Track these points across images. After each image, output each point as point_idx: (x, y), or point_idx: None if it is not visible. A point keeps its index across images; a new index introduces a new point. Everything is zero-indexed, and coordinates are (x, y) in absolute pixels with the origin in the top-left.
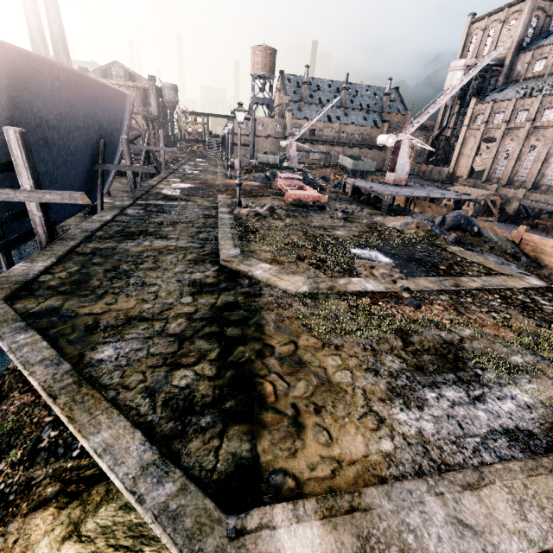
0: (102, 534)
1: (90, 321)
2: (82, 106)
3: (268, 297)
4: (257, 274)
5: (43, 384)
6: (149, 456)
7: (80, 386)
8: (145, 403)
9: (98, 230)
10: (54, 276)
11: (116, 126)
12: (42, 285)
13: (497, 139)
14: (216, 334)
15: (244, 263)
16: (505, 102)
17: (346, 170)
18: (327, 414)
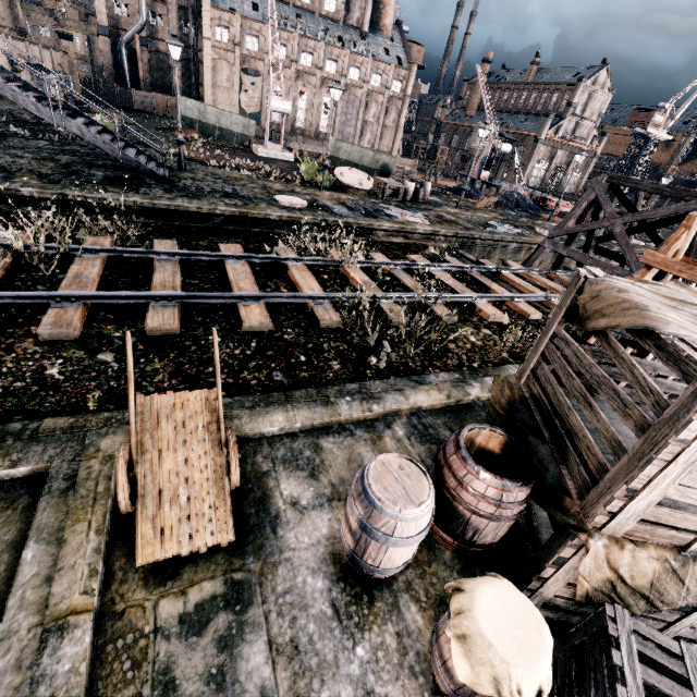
0: None
1: None
2: None
3: None
4: None
5: None
6: None
7: None
8: None
9: None
10: None
11: None
12: None
13: (264, 75)
14: None
15: None
16: (257, 23)
17: (219, 135)
18: None
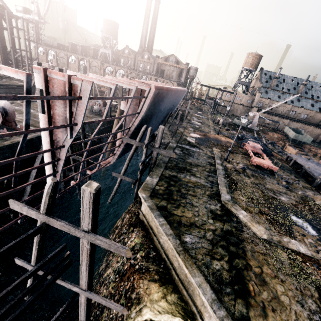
0: (173, 304)
1: (178, 219)
2: (172, 101)
3: (246, 234)
4: (240, 217)
5: (174, 246)
6: (214, 296)
7: (185, 253)
8: (205, 270)
9: (168, 162)
10: (160, 187)
11: (177, 104)
12: (157, 192)
13: None
14: (226, 247)
15: (233, 207)
16: None
17: (288, 137)
18: (277, 314)
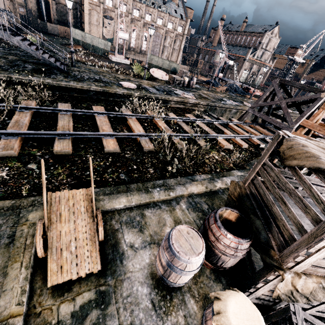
0: None
1: None
2: None
3: None
4: None
5: None
6: None
7: None
8: None
9: None
10: None
11: None
12: None
13: (115, 19)
14: None
15: None
16: None
17: (92, 49)
18: None
